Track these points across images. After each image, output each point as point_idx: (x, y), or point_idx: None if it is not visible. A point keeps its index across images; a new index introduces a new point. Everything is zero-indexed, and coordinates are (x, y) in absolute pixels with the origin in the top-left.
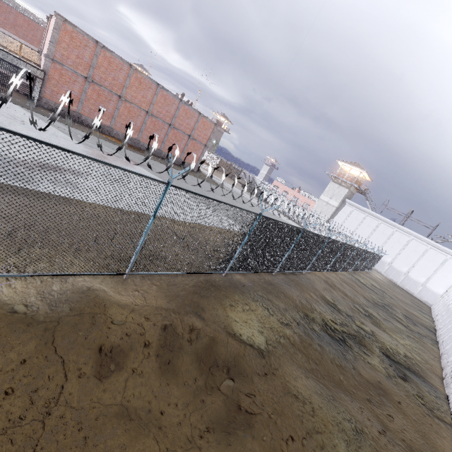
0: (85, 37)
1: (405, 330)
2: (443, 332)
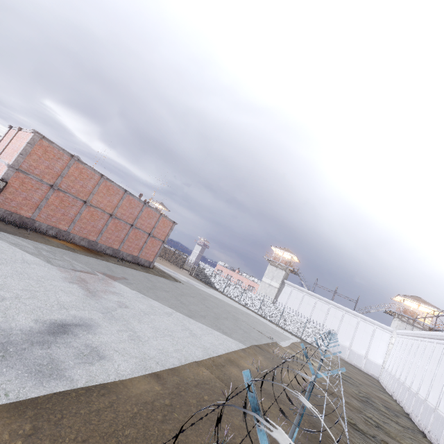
0: (60, 151)
1: (403, 430)
2: (419, 417)
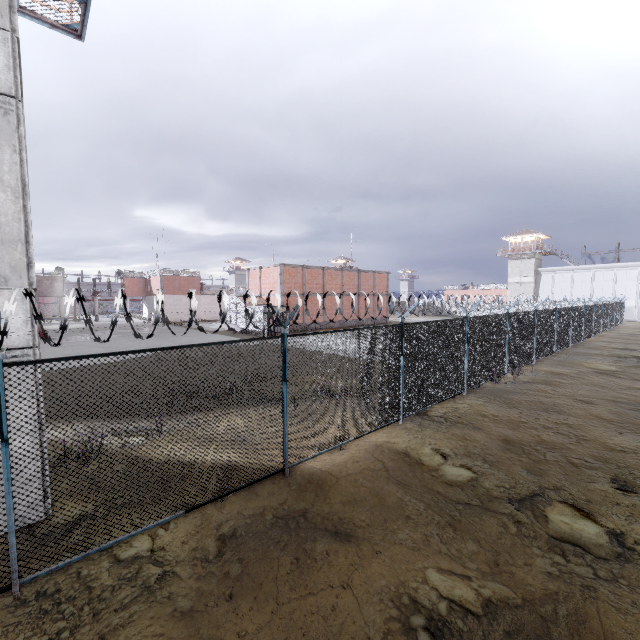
0: (295, 268)
1: None
2: None
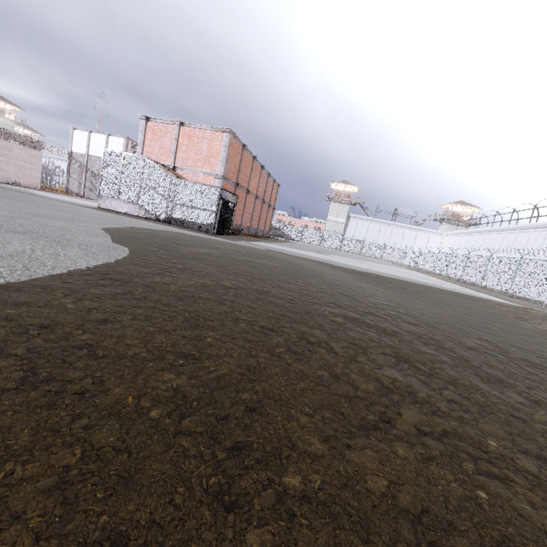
0: (238, 144)
1: None
2: None
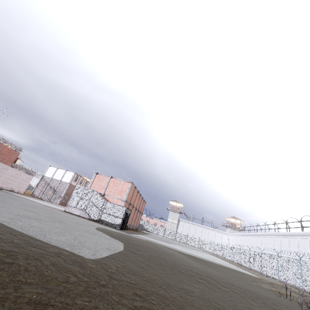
0: (133, 187)
1: None
2: None
